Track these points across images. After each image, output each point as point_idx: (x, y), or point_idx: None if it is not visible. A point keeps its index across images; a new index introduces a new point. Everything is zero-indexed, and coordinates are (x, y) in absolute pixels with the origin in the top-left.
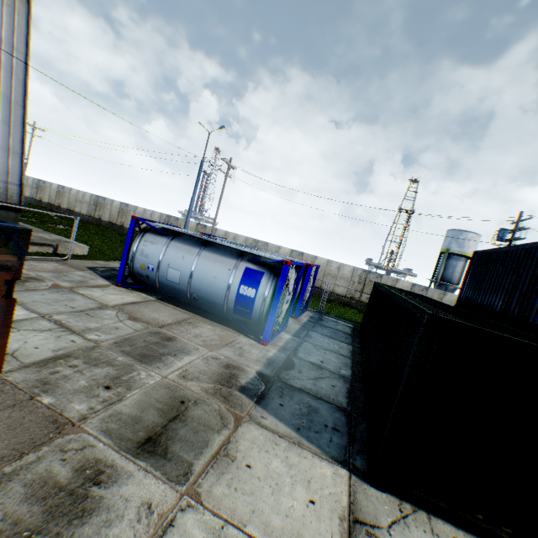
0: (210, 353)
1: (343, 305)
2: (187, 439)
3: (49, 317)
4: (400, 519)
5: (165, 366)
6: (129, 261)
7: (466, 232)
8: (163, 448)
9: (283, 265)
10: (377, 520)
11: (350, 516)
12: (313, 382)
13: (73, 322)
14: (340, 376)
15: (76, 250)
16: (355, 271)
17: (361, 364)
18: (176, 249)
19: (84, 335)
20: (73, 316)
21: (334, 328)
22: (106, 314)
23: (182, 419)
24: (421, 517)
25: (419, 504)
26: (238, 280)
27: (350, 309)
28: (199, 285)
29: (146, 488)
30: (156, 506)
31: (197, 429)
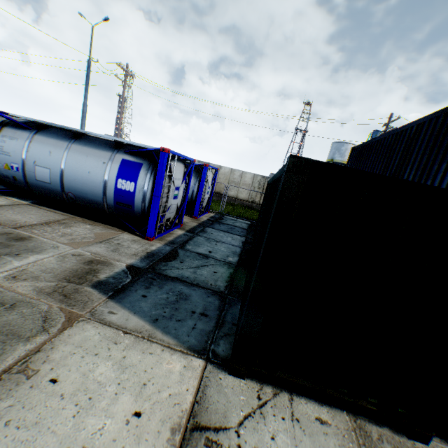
0: (73, 250)
1: (245, 208)
2: None
3: None
4: (256, 410)
5: None
6: None
7: (347, 143)
8: None
9: (160, 152)
10: (226, 420)
11: (189, 423)
12: (194, 271)
13: None
14: (226, 263)
15: None
16: (255, 177)
17: (250, 251)
18: (41, 143)
19: None
20: None
21: (232, 224)
22: None
23: None
24: (282, 401)
25: (282, 385)
26: (114, 174)
27: (251, 210)
28: (73, 183)
29: None
30: None
31: None
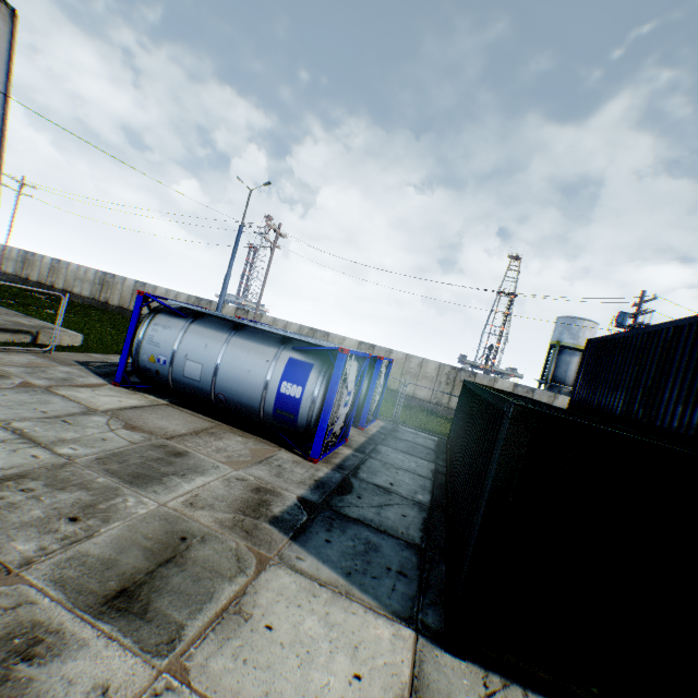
0: (235, 473)
1: (426, 413)
2: (182, 590)
3: (5, 424)
4: (484, 697)
5: (166, 489)
6: (134, 351)
7: (580, 320)
8: (143, 604)
9: (338, 353)
10: None
11: (412, 696)
12: (377, 511)
13: (41, 431)
14: (415, 502)
15: (65, 340)
16: (441, 368)
17: (445, 487)
18: (197, 334)
19: (53, 449)
20: (43, 423)
21: (413, 441)
22: (92, 422)
23: (180, 562)
24: (514, 694)
25: (512, 676)
26: (279, 375)
27: (436, 418)
28: (227, 382)
29: (105, 664)
30: (117, 691)
31: (199, 575)
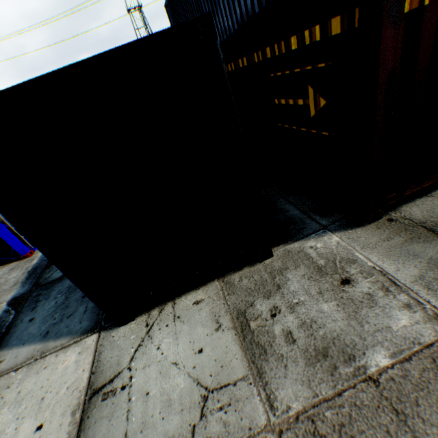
0: None
1: None
2: None
3: None
4: (145, 337)
5: None
6: None
7: None
8: None
9: None
10: (119, 367)
11: (88, 395)
12: None
13: None
14: None
15: None
16: None
17: None
18: None
19: None
20: None
21: None
22: None
23: None
24: (167, 312)
25: (167, 299)
26: None
27: None
28: None
29: None
30: None
31: None
